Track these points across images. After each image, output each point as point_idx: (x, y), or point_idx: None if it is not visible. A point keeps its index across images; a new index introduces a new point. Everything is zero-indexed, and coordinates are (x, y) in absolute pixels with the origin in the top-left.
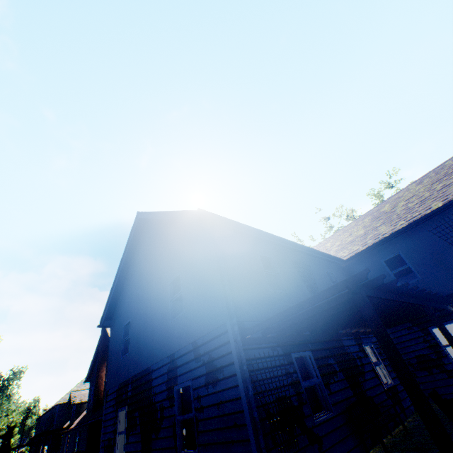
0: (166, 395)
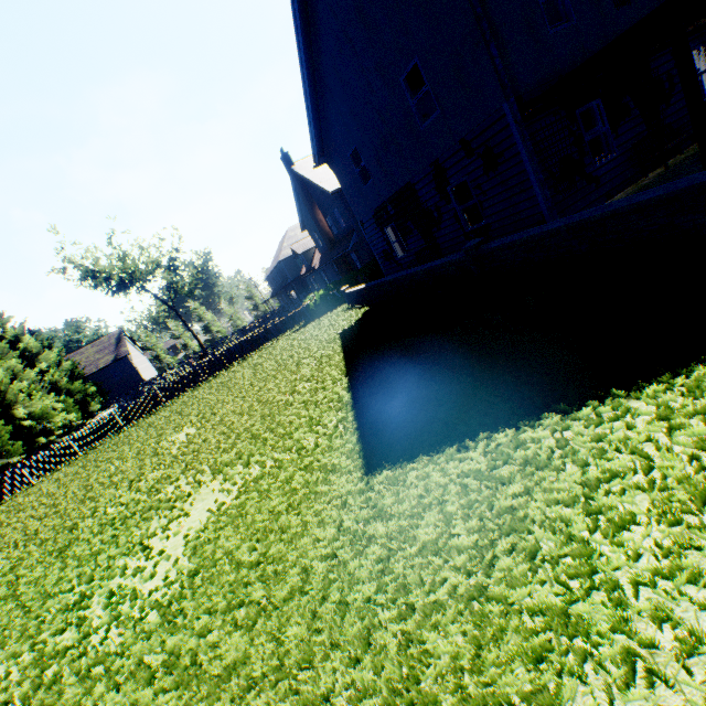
0: (439, 198)
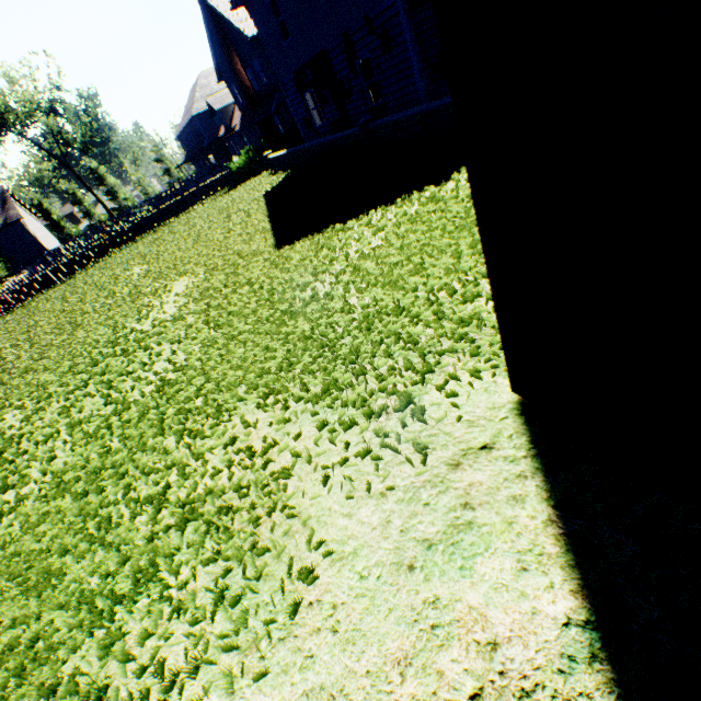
0: (349, 70)
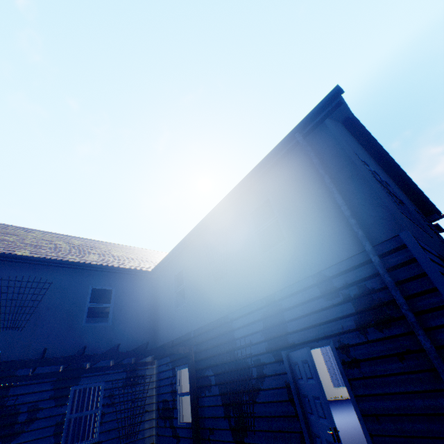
0: None
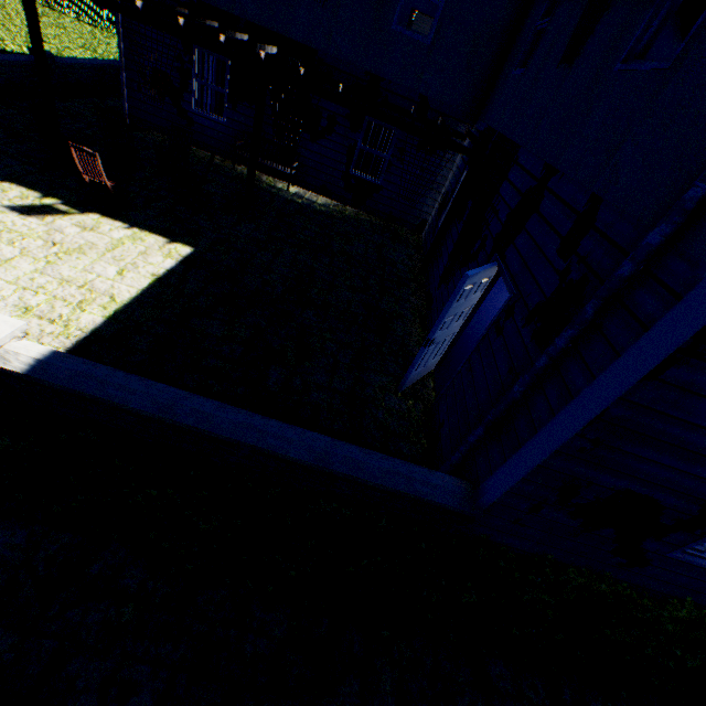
0: None
